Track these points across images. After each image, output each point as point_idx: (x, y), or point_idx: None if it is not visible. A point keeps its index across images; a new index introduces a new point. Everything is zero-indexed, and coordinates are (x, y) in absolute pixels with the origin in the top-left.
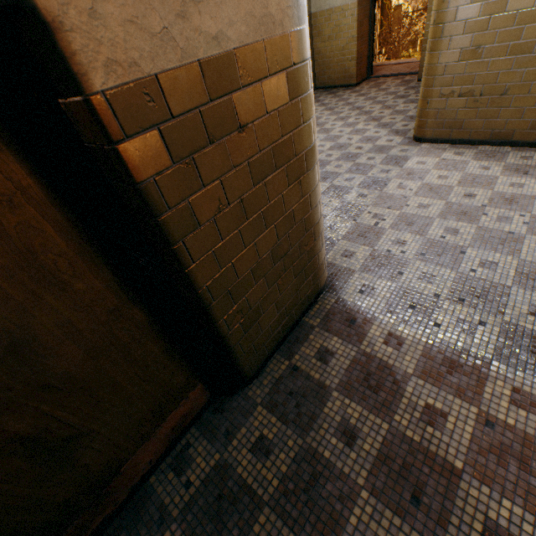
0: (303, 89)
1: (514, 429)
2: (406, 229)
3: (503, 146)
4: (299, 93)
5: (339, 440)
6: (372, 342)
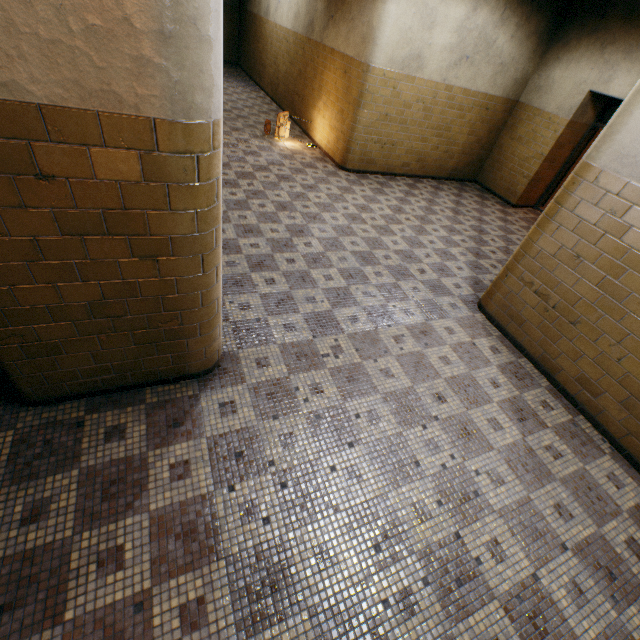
0: (175, 178)
1: (150, 629)
2: (340, 382)
3: (545, 376)
4: (166, 179)
5: (24, 511)
6: (165, 455)
